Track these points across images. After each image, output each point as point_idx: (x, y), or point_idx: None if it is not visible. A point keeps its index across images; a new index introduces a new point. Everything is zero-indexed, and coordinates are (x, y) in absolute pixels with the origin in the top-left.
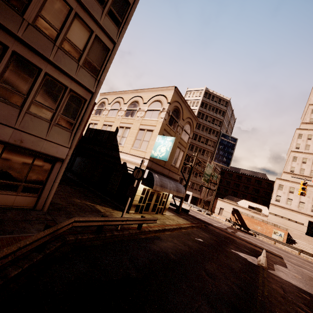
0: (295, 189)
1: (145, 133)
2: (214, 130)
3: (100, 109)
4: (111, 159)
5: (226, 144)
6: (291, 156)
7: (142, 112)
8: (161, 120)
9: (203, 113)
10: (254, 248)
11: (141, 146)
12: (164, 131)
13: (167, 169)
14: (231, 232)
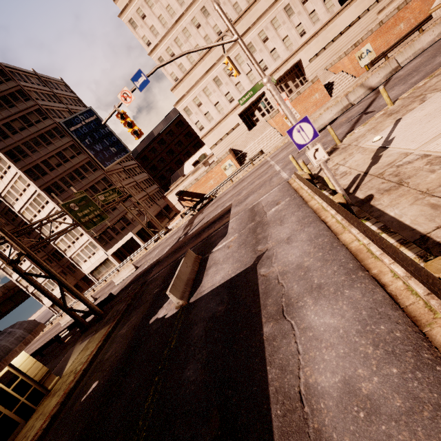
0: (198, 96)
1: None
2: (48, 131)
3: None
4: None
5: (89, 130)
6: (156, 62)
7: None
8: None
9: None
10: (199, 240)
11: None
12: None
13: None
14: (183, 238)
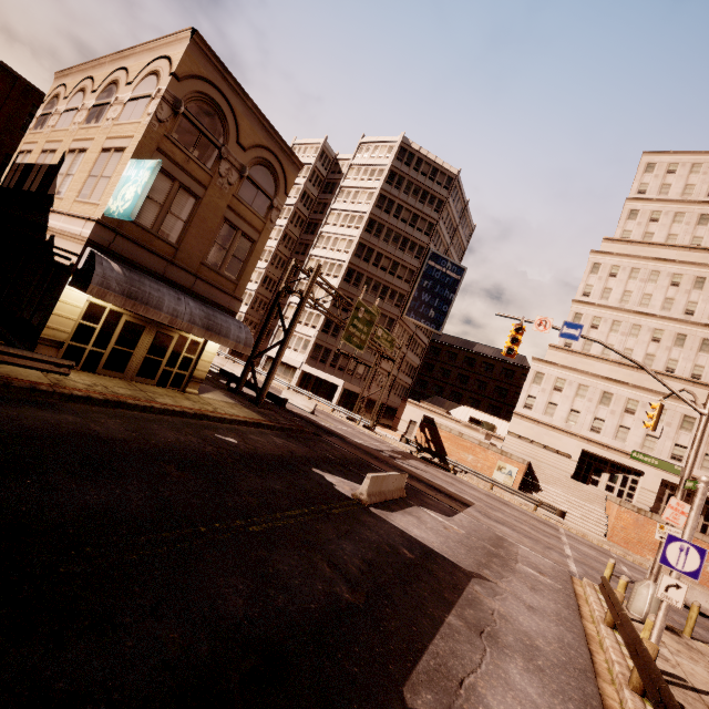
0: (567, 382)
1: (108, 159)
2: (415, 243)
3: (47, 113)
4: (31, 233)
5: (439, 278)
6: (571, 311)
7: (117, 106)
8: (146, 119)
9: (391, 199)
10: (408, 482)
11: (93, 193)
12: (158, 156)
13: (184, 271)
14: (386, 455)
